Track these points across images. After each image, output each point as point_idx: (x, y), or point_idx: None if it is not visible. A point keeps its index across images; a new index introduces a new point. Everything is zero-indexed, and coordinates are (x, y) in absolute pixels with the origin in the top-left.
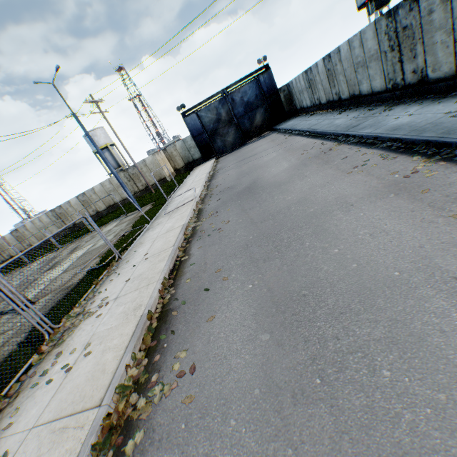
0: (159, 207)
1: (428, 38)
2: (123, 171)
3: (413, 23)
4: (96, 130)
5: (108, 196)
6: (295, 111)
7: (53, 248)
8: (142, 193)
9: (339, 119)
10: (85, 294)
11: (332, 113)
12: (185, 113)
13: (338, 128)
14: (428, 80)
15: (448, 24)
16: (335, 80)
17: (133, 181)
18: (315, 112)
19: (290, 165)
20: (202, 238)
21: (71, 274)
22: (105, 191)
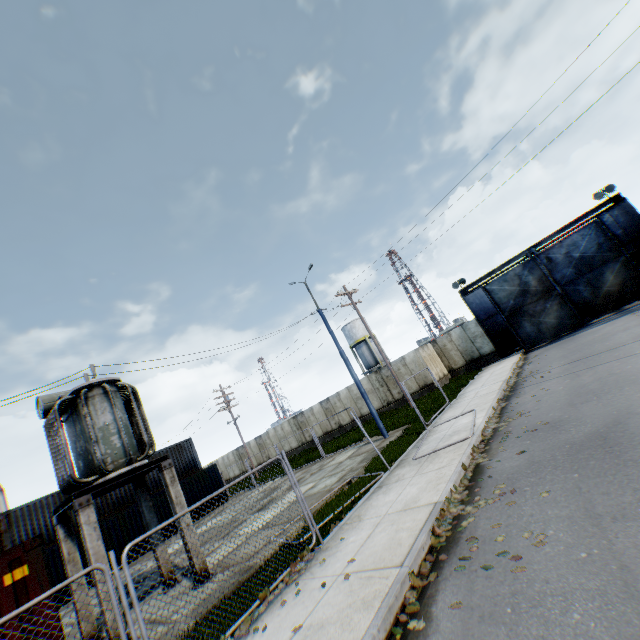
0: (411, 439)
1: None
2: (374, 372)
3: None
4: (354, 321)
5: (354, 404)
6: None
7: (282, 469)
8: (398, 404)
9: None
10: (247, 608)
11: None
12: (465, 290)
13: None
14: None
15: None
16: None
17: (387, 386)
18: None
19: None
20: (467, 570)
21: (265, 537)
22: (351, 397)
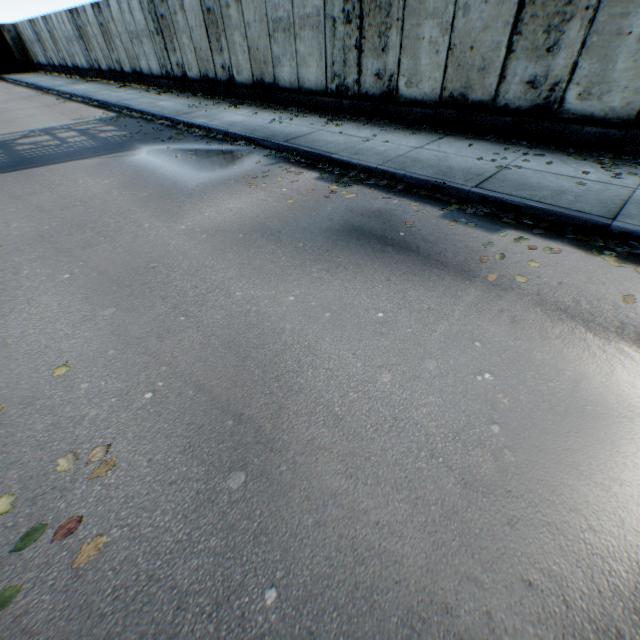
0: None
1: (93, 42)
2: None
3: (84, 28)
4: None
5: None
6: (34, 65)
7: None
8: None
9: (61, 82)
10: None
11: (64, 78)
12: None
13: (53, 86)
14: (103, 70)
15: (96, 39)
16: (59, 45)
17: None
18: (54, 74)
19: (3, 100)
20: None
21: None
22: None
